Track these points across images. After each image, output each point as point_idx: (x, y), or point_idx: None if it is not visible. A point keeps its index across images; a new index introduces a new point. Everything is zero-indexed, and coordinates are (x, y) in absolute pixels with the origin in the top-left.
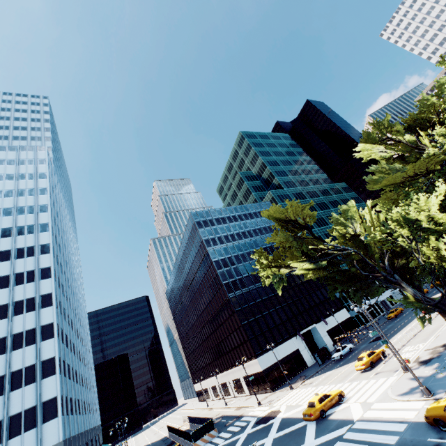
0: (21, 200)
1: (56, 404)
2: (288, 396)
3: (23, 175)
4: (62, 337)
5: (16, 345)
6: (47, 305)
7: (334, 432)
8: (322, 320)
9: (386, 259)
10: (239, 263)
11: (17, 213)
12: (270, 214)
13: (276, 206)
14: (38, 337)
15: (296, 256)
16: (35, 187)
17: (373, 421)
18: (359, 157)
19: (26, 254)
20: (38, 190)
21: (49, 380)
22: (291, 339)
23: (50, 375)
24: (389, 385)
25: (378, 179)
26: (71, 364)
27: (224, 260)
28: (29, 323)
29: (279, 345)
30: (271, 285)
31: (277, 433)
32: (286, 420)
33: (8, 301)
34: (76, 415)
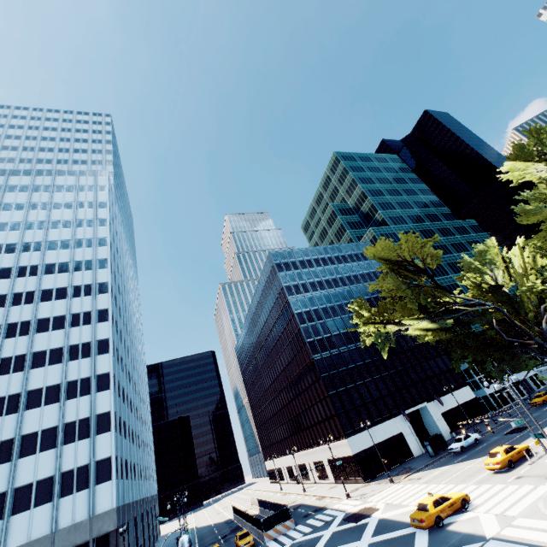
0: (79, 231)
1: (110, 465)
2: (388, 492)
3: (82, 203)
4: (118, 390)
5: (70, 394)
6: (103, 352)
7: None
8: (435, 398)
9: (544, 321)
10: (327, 318)
11: (75, 246)
12: (375, 253)
13: (384, 243)
14: (93, 387)
15: (408, 311)
16: (95, 217)
17: (517, 544)
18: (506, 179)
19: (83, 293)
20: (97, 221)
21: (103, 437)
22: (393, 419)
23: (105, 432)
24: (540, 495)
25: (536, 208)
26: (127, 421)
27: (309, 312)
28: (84, 370)
29: (377, 426)
30: (368, 348)
31: (374, 537)
32: (386, 522)
33: (63, 344)
34: (131, 480)
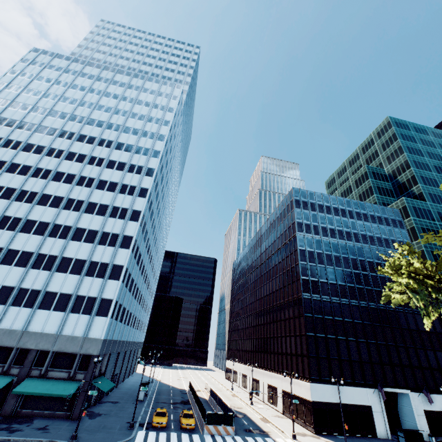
0: (148, 125)
1: (110, 305)
2: None
3: (157, 105)
4: (136, 253)
5: (102, 241)
6: (134, 220)
7: None
8: (424, 392)
9: None
10: (329, 265)
11: (141, 135)
12: None
13: None
14: (118, 243)
15: None
16: (162, 117)
17: None
18: None
19: (135, 171)
20: (163, 121)
21: (112, 283)
22: (365, 389)
23: (115, 279)
24: None
25: None
26: (135, 280)
27: (312, 253)
28: (117, 228)
29: (345, 386)
30: (362, 309)
31: None
32: None
33: (109, 203)
34: (124, 324)
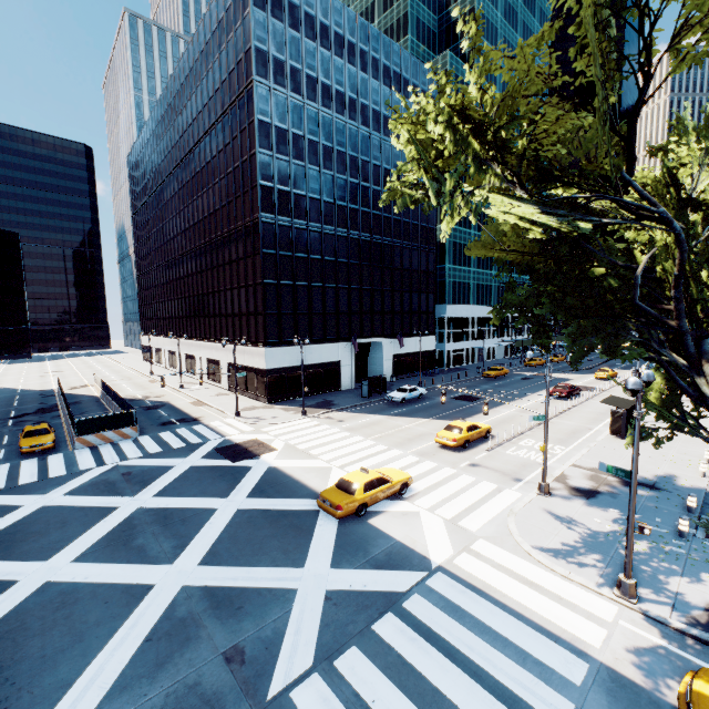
0: None
1: None
2: (294, 427)
3: None
4: None
5: None
6: None
7: (380, 573)
8: (398, 337)
9: None
10: (312, 163)
11: None
12: None
13: None
14: None
15: None
16: None
17: (484, 597)
18: None
19: None
20: None
21: None
22: (337, 344)
23: None
24: (508, 507)
25: None
26: None
27: (284, 134)
28: None
29: (314, 345)
30: (351, 243)
31: (251, 498)
32: (278, 477)
33: None
34: None
